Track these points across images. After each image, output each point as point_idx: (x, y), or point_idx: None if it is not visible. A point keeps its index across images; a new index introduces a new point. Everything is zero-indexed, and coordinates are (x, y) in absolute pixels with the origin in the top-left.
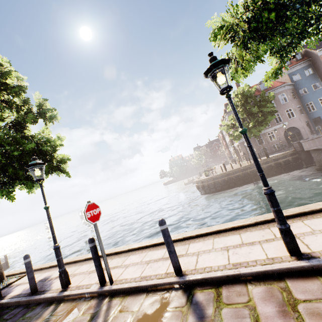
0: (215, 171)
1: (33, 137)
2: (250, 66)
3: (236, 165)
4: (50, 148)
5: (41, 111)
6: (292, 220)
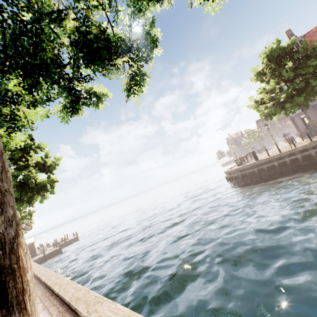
0: (261, 155)
1: (27, 166)
2: (28, 121)
3: (287, 147)
4: (27, 176)
5: (25, 146)
6: (60, 309)
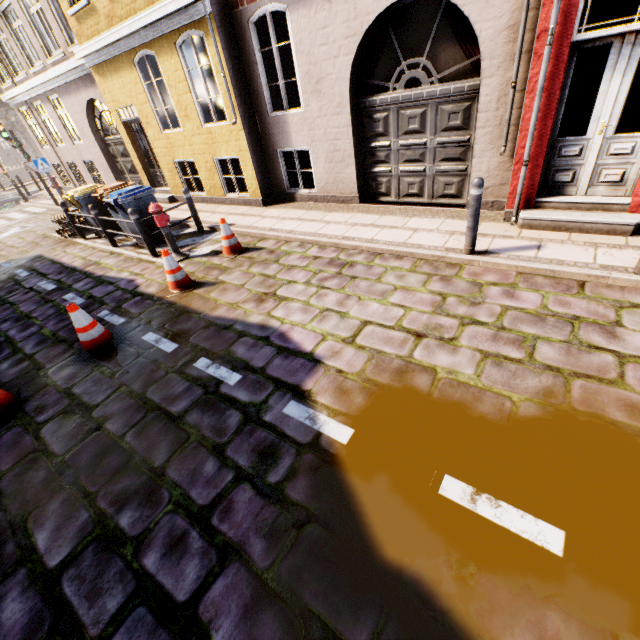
0: None
1: None
2: None
3: None
4: None
5: None
6: None
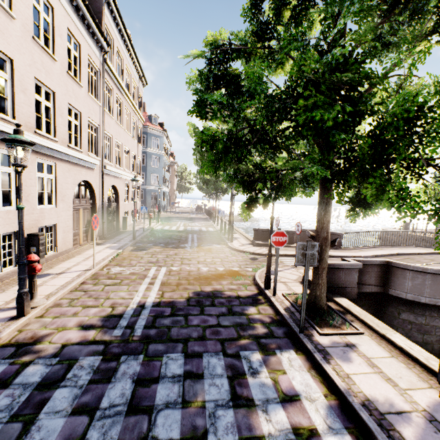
0: None
1: None
2: None
3: None
4: None
5: None
6: None
